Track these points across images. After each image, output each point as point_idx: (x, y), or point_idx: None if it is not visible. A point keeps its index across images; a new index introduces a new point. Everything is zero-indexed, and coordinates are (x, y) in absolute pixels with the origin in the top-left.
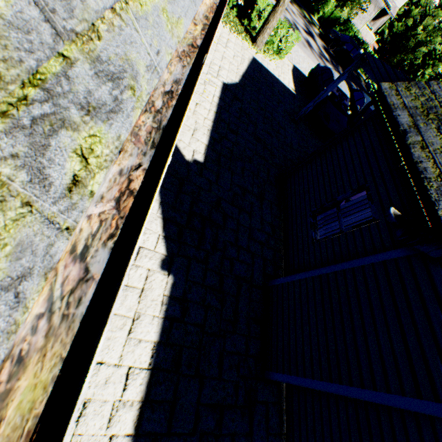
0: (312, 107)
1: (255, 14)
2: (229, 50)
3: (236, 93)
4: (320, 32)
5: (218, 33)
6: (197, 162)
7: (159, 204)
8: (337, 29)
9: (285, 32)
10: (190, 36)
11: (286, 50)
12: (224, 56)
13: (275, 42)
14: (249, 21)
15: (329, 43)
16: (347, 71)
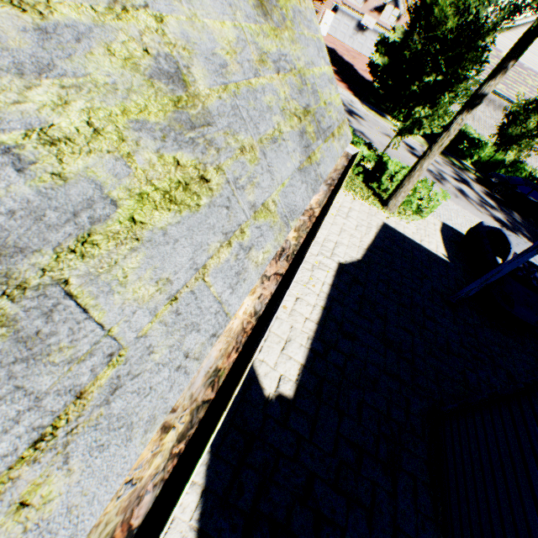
0: (478, 288)
1: (386, 178)
2: (351, 220)
3: (356, 274)
4: (477, 176)
5: (338, 203)
6: (282, 398)
7: (199, 494)
8: (501, 170)
9: (426, 192)
10: (123, 499)
11: (430, 208)
12: (343, 228)
13: (414, 201)
14: (379, 183)
15: (491, 187)
16: (535, 247)
